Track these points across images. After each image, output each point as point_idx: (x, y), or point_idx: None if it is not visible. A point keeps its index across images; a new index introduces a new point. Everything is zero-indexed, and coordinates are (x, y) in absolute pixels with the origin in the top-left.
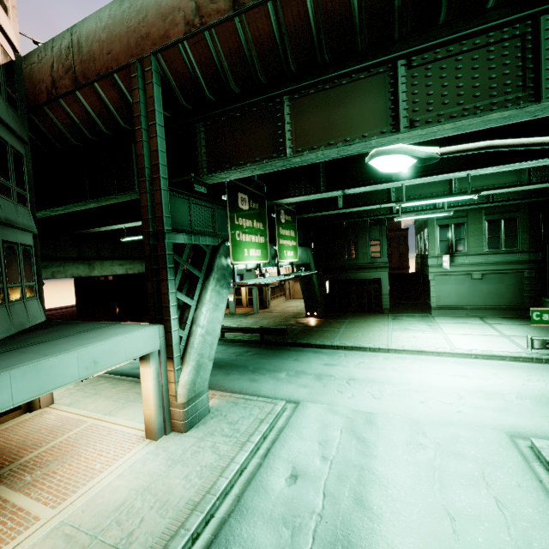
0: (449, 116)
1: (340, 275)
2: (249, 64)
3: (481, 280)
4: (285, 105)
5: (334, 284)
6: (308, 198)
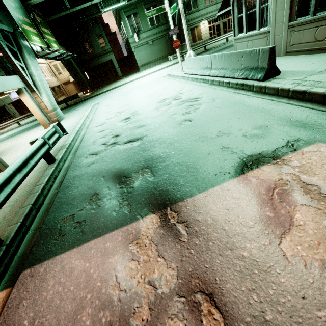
0: None
1: (90, 64)
2: None
3: (153, 45)
4: None
5: (90, 72)
6: None
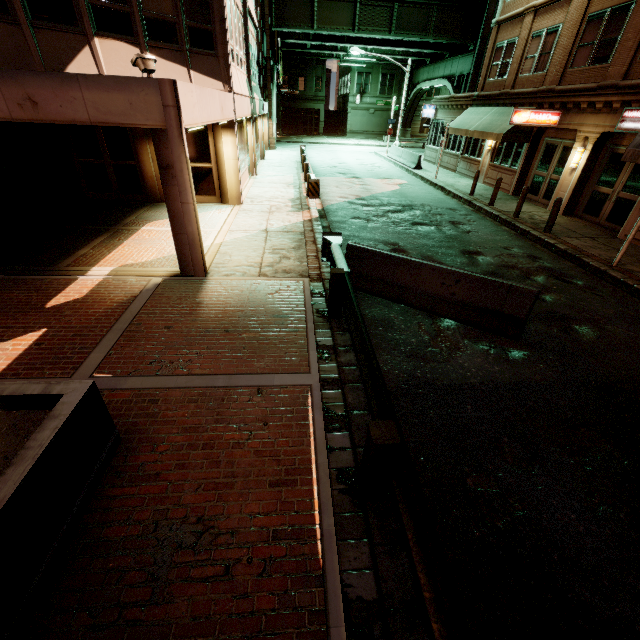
0: (369, 30)
1: (293, 104)
2: None
3: (373, 115)
4: (315, 1)
5: (287, 112)
6: (302, 42)
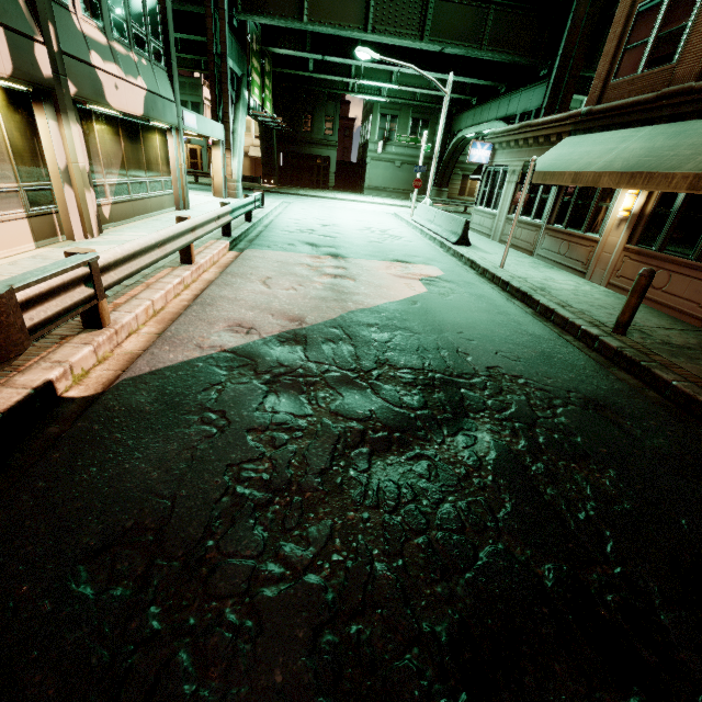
0: (389, 32)
1: (295, 148)
2: None
3: (400, 169)
4: None
5: (288, 158)
6: (295, 54)
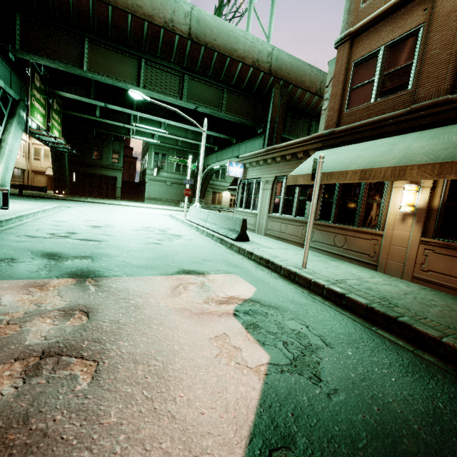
0: (157, 91)
1: (87, 169)
2: (71, 12)
3: (171, 187)
4: (86, 43)
5: (81, 176)
6: (81, 99)
